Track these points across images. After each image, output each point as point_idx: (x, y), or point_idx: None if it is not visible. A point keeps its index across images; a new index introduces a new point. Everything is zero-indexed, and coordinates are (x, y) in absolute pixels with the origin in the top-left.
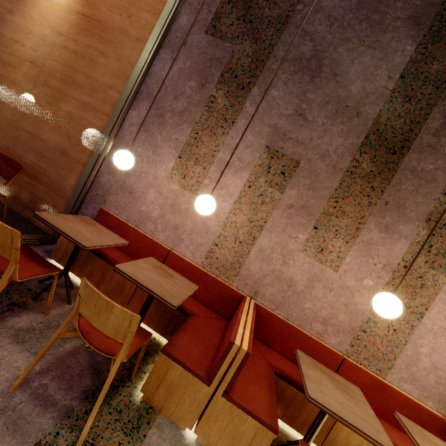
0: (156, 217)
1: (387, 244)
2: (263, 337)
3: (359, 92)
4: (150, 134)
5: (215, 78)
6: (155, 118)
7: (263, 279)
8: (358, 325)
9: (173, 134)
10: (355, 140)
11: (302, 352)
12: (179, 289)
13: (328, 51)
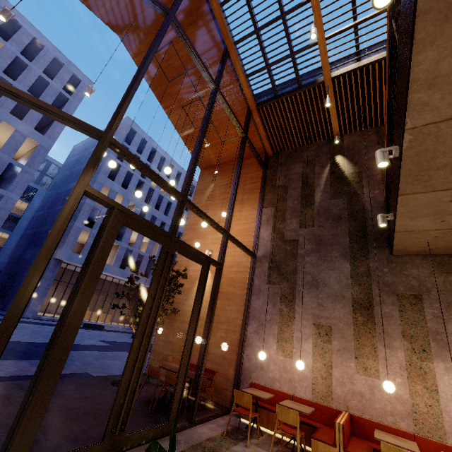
0: (278, 378)
1: (393, 355)
2: (364, 436)
3: (338, 288)
4: (260, 334)
5: (278, 300)
6: (259, 326)
7: (346, 396)
8: (410, 409)
9: (270, 331)
10: (349, 308)
11: (378, 430)
12: (306, 409)
13: (317, 276)
